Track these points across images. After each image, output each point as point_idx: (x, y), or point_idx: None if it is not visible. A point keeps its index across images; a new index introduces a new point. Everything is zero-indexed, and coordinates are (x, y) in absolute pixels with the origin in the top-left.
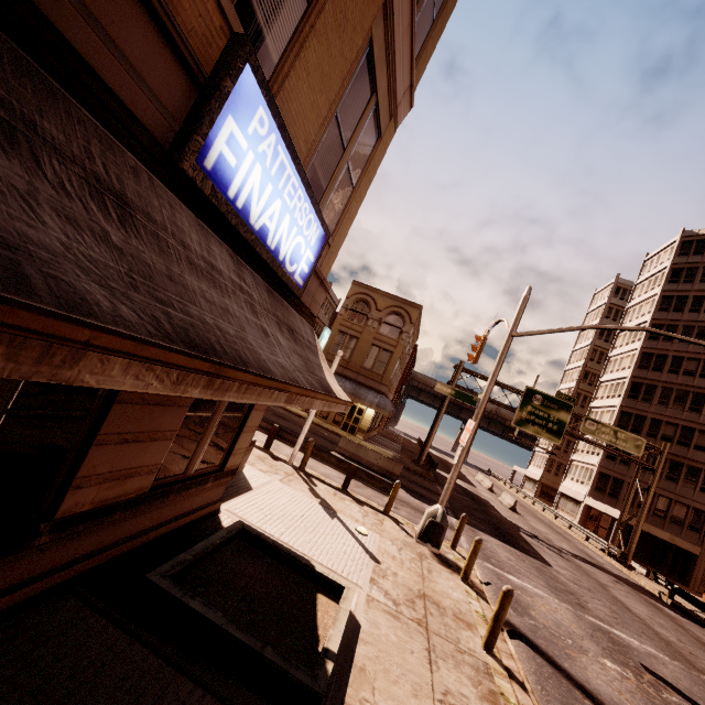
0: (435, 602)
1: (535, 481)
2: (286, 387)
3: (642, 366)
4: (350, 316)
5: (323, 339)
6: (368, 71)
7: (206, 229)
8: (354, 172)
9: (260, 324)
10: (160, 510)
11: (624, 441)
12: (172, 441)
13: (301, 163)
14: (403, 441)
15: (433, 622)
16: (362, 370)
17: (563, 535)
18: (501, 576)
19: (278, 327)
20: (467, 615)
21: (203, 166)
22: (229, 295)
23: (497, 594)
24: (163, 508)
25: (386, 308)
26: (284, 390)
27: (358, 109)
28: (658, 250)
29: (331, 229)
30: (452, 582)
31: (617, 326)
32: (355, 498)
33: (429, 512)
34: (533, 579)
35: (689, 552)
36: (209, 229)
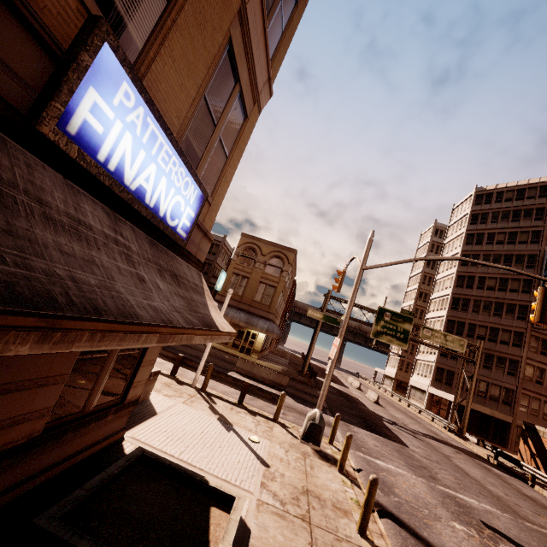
0: (317, 495)
1: (392, 378)
2: (155, 329)
3: (459, 285)
4: (241, 261)
5: (220, 280)
6: (230, 64)
7: (77, 189)
8: (226, 144)
9: (136, 272)
10: (57, 449)
11: (451, 342)
12: (64, 384)
13: (172, 134)
14: (290, 356)
15: (315, 516)
16: (253, 303)
17: (415, 419)
18: (370, 462)
19: (159, 274)
20: (344, 503)
21: (66, 131)
22: (99, 248)
23: (367, 478)
24: (61, 446)
25: (269, 253)
26: (153, 332)
27: (225, 94)
28: (461, 202)
29: (210, 191)
30: (330, 474)
31: (438, 257)
32: (249, 410)
33: (309, 416)
34: (395, 461)
35: (504, 421)
36: (81, 189)
